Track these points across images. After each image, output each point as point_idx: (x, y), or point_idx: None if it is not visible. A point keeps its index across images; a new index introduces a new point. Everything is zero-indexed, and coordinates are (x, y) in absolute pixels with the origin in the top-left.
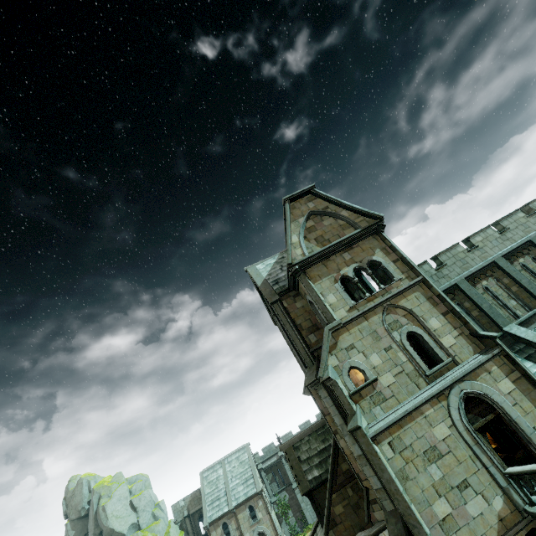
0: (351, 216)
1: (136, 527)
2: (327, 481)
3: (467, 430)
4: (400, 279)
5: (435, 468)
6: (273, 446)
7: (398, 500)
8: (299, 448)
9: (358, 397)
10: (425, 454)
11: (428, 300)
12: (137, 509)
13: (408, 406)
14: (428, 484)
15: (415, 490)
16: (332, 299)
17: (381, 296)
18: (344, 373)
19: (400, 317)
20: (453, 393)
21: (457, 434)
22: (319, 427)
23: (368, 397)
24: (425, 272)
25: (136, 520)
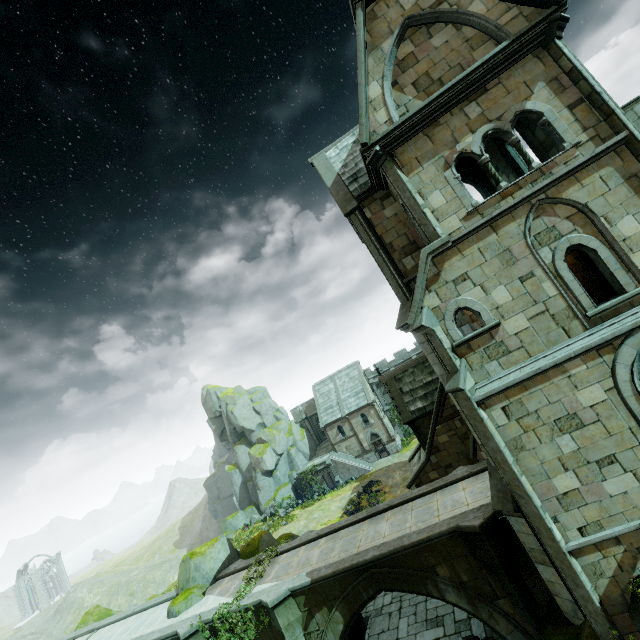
0: (491, 11)
1: (263, 425)
2: (432, 413)
3: (638, 396)
4: (577, 144)
5: (568, 440)
6: (385, 363)
7: (504, 470)
8: (401, 380)
9: (466, 349)
10: (556, 423)
11: (627, 181)
12: (260, 413)
13: (543, 362)
14: (552, 456)
15: (531, 461)
16: (437, 200)
17: (530, 184)
18: (447, 318)
19: (560, 221)
20: (629, 343)
21: (618, 399)
22: (426, 359)
23: (481, 349)
24: (636, 120)
25: (261, 421)
